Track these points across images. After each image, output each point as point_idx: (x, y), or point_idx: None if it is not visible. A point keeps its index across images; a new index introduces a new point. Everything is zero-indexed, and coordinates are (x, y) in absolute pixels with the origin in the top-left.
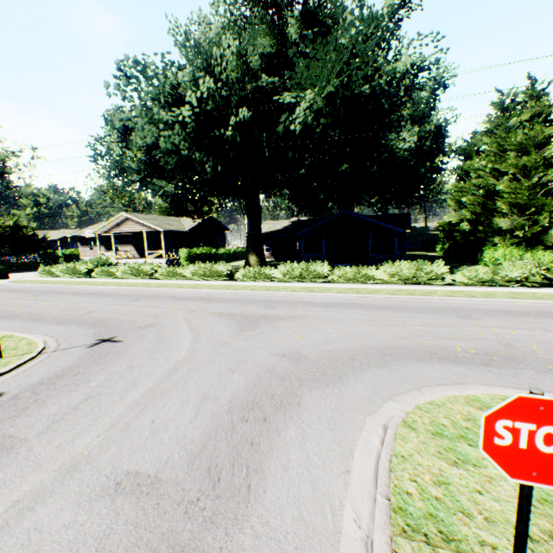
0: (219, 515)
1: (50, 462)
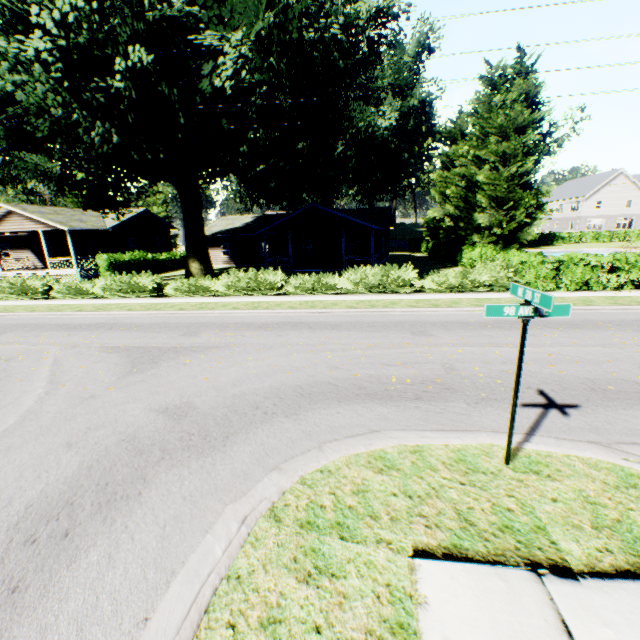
0: None
1: None
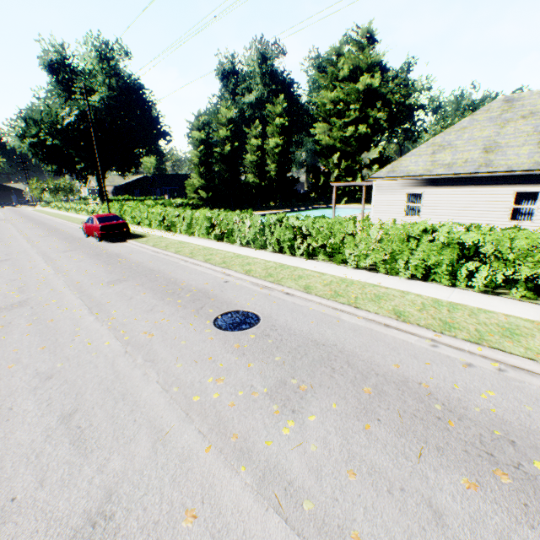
0: None
1: None
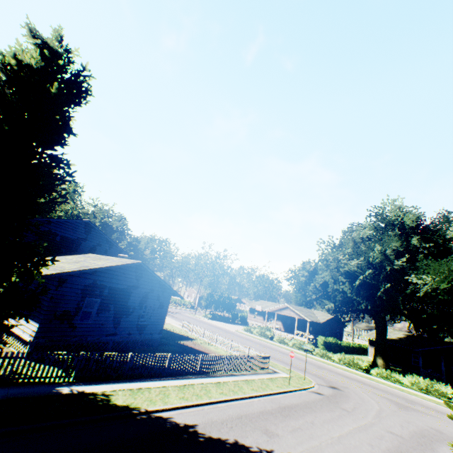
0: (426, 449)
1: (364, 419)
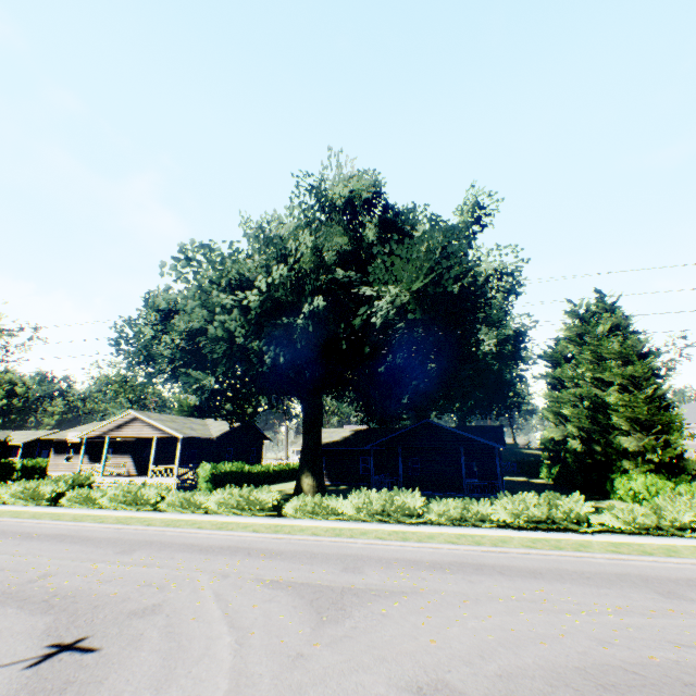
0: None
1: None
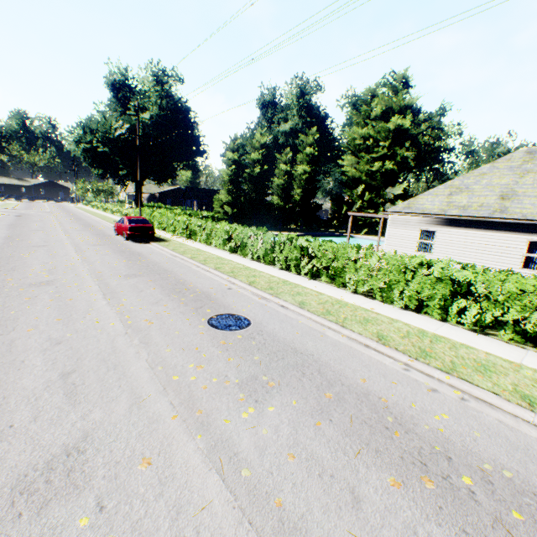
0: None
1: None
